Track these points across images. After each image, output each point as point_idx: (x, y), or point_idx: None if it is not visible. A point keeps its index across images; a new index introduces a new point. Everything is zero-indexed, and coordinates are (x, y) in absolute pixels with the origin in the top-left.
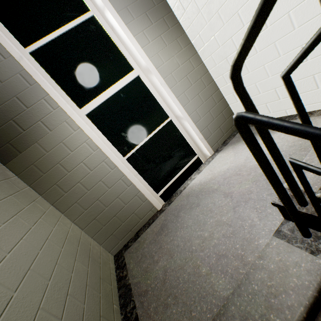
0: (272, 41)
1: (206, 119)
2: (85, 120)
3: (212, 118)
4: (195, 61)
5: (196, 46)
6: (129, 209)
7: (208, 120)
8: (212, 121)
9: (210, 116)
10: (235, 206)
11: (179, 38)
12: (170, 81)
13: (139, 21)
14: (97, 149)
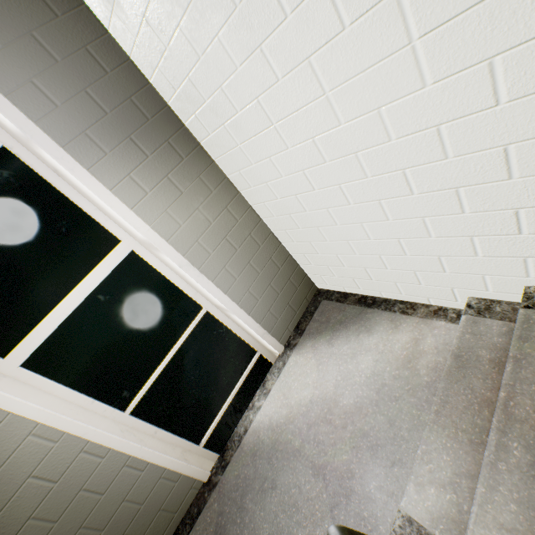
0: (358, 220)
1: (267, 299)
2: (21, 376)
3: (276, 293)
4: (238, 208)
5: (236, 184)
6: (151, 509)
7: (270, 298)
8: (276, 299)
9: (272, 292)
10: (334, 506)
11: (204, 173)
12: (198, 255)
13: (117, 156)
14: (61, 436)
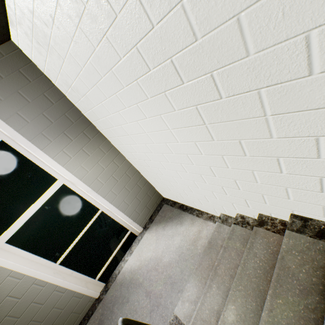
0: (171, 175)
1: (134, 204)
2: (5, 247)
3: (139, 201)
4: (119, 160)
5: (118, 149)
6: (67, 311)
7: (135, 204)
8: (139, 204)
9: (137, 200)
10: (151, 310)
11: (101, 145)
12: (97, 185)
13: (57, 142)
14: (24, 276)
